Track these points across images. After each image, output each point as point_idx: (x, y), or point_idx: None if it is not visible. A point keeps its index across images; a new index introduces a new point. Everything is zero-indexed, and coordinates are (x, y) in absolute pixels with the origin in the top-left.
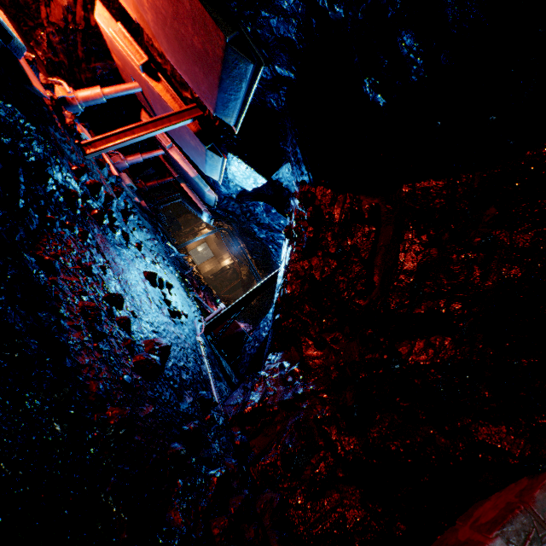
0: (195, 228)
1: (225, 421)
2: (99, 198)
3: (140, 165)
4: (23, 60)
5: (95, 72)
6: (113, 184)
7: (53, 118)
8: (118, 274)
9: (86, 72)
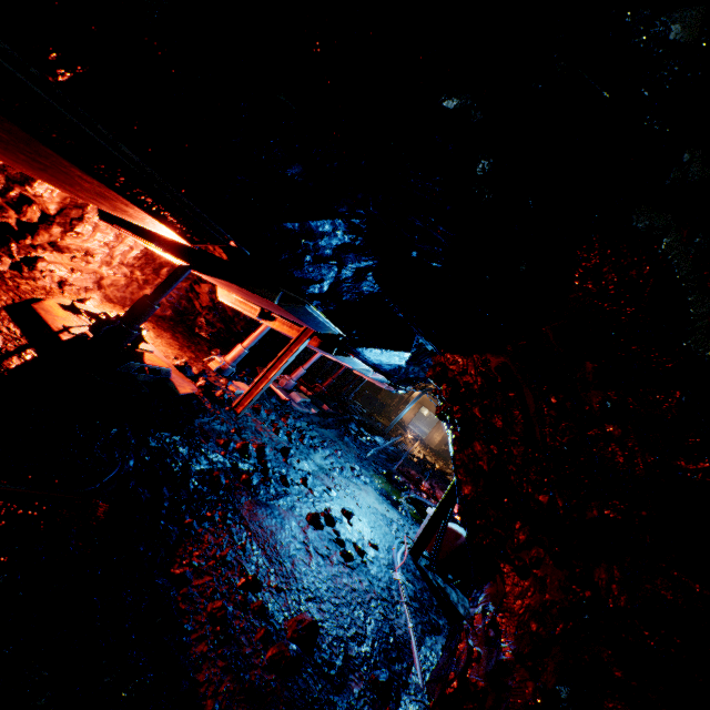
0: (404, 395)
1: (427, 709)
2: (250, 456)
3: (317, 364)
4: (175, 374)
5: (246, 318)
6: (273, 422)
7: (202, 404)
8: (263, 542)
9: (240, 322)
